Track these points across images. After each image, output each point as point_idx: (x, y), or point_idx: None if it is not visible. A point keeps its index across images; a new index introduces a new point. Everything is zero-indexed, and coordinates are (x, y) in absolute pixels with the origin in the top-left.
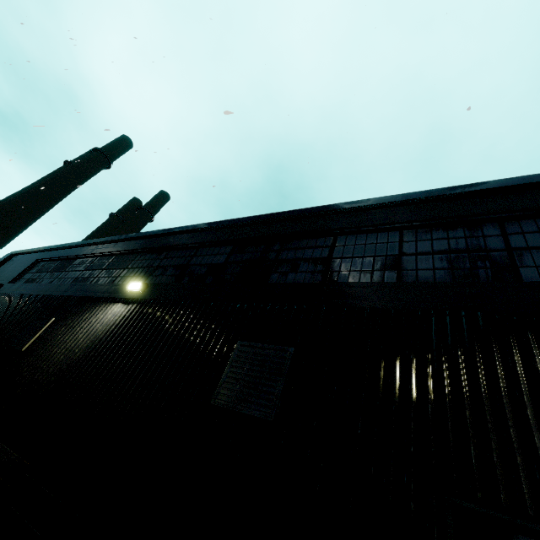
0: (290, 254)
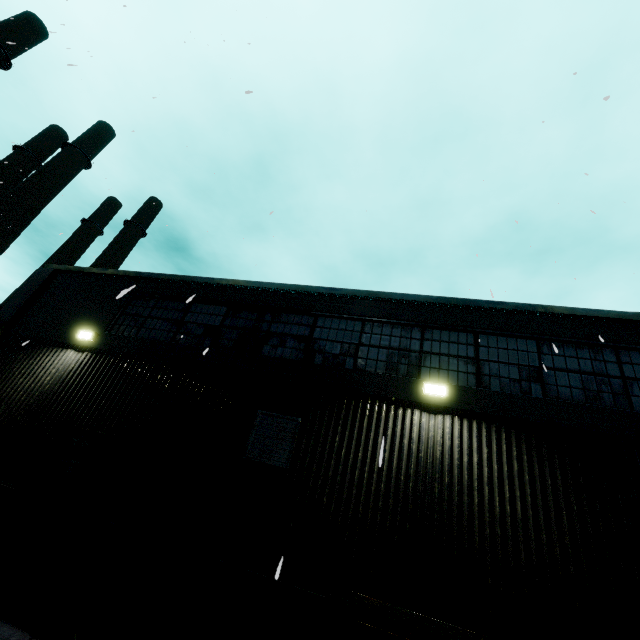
0: (638, 371)
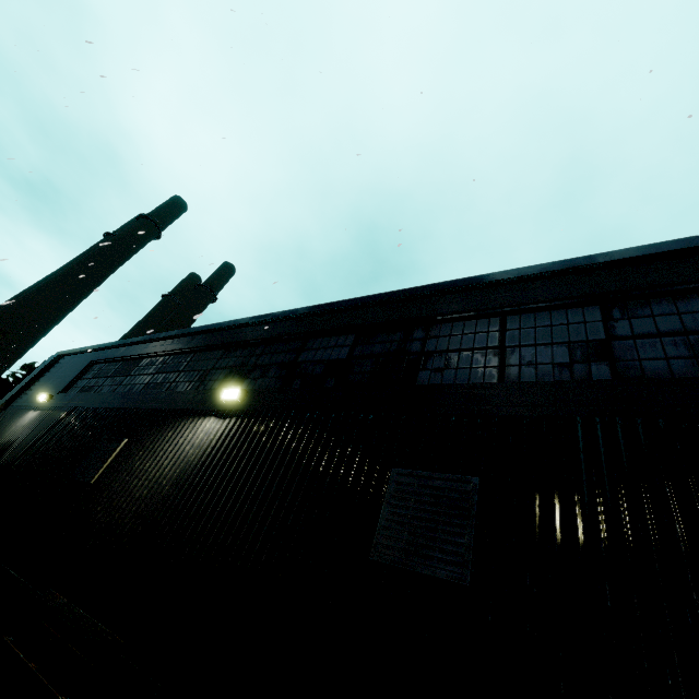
0: (441, 343)
